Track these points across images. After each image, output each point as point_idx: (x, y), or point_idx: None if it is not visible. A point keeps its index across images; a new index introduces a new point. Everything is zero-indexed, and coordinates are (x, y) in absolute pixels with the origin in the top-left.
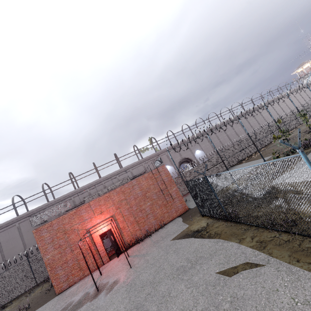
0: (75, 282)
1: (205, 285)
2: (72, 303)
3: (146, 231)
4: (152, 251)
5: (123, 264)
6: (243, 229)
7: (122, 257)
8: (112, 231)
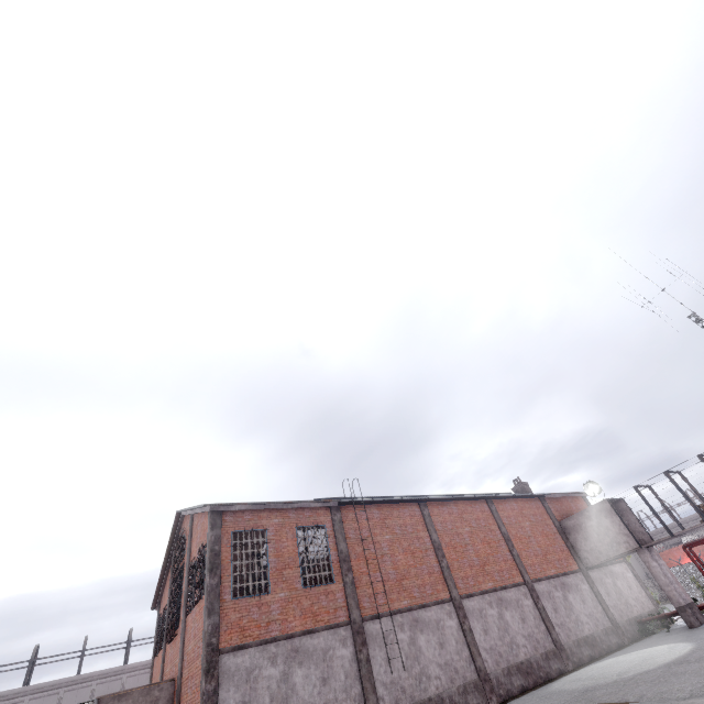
0: None
1: None
2: None
3: None
4: None
5: None
6: None
7: None
8: None
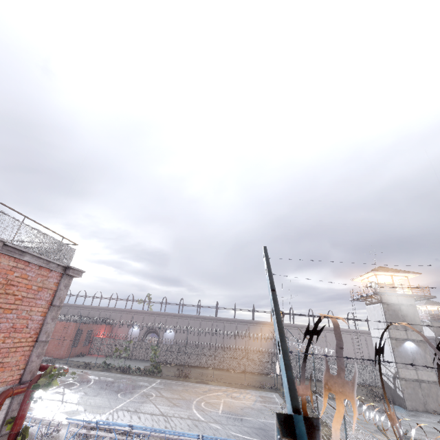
0: None
1: None
2: None
3: None
4: None
5: None
6: None
7: None
8: None
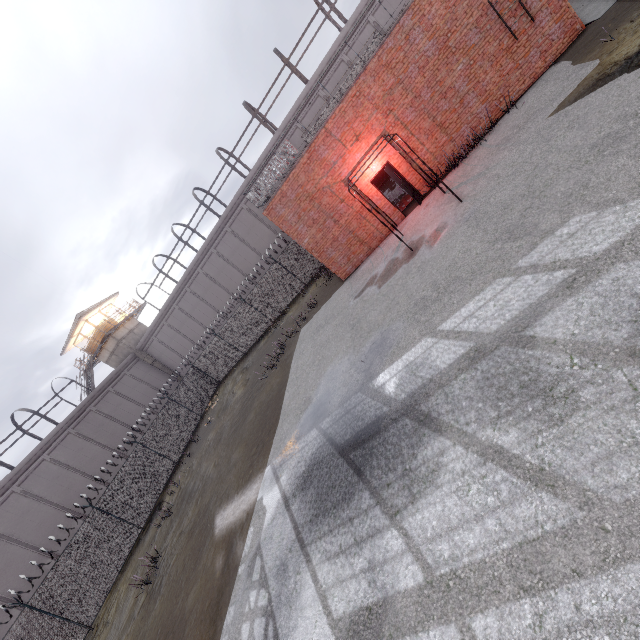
0: (362, 261)
1: None
2: (377, 276)
3: (469, 137)
4: (500, 159)
5: (438, 207)
6: None
7: (429, 202)
8: (393, 166)
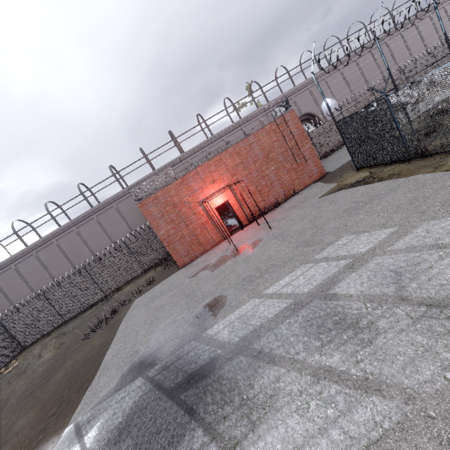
0: (197, 256)
1: (395, 207)
2: (210, 265)
3: (273, 201)
4: (292, 213)
5: (255, 231)
6: (438, 159)
7: (249, 228)
8: (230, 203)
